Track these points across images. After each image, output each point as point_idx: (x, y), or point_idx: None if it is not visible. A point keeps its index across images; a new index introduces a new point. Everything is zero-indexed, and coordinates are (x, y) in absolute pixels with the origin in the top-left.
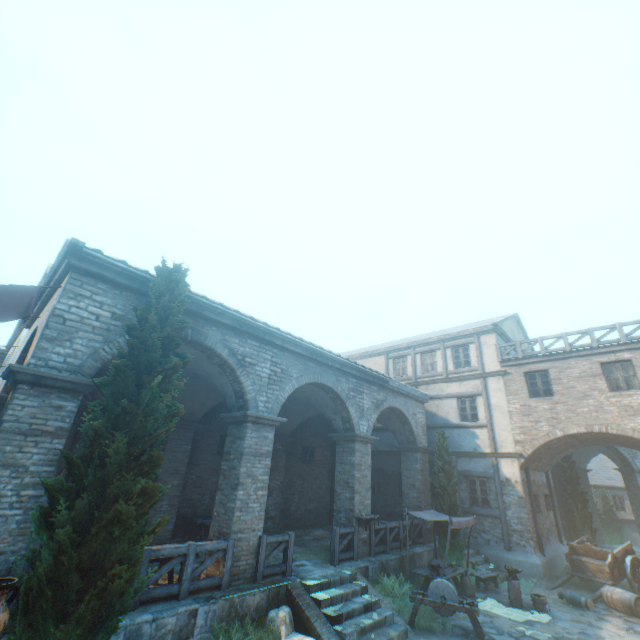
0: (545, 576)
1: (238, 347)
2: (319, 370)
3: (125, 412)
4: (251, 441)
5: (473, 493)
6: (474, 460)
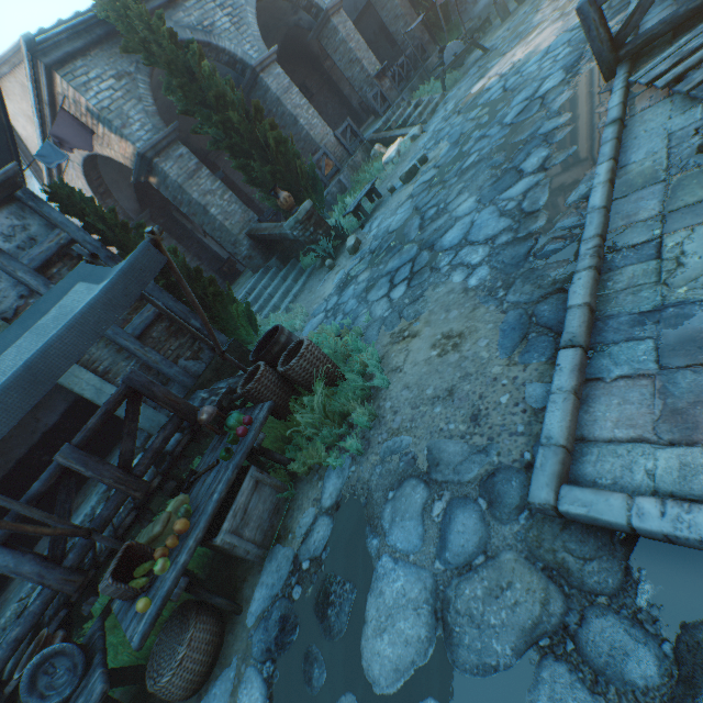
0: None
1: (189, 21)
2: None
3: (218, 102)
4: (274, 86)
5: None
6: None
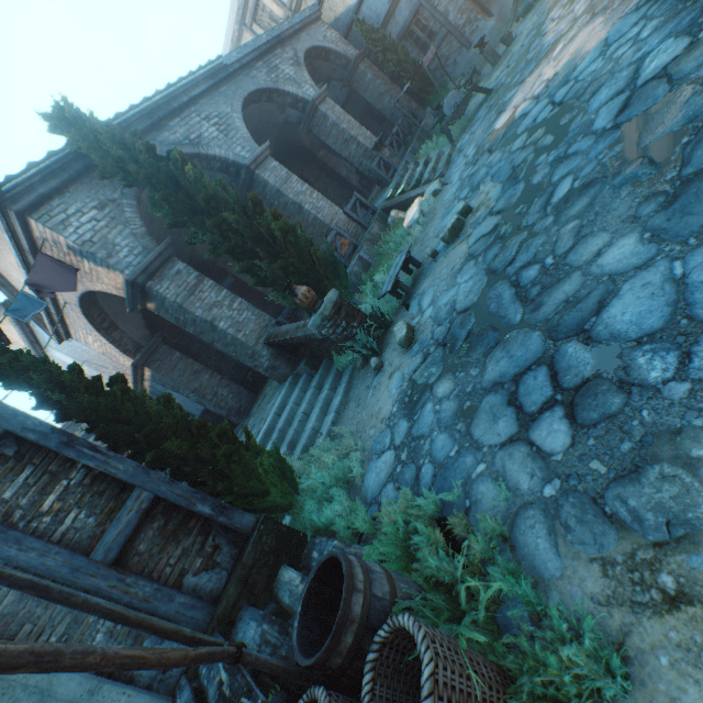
0: (503, 29)
1: (175, 138)
2: (234, 87)
3: (209, 204)
4: (272, 180)
5: (419, 43)
6: (397, 13)
